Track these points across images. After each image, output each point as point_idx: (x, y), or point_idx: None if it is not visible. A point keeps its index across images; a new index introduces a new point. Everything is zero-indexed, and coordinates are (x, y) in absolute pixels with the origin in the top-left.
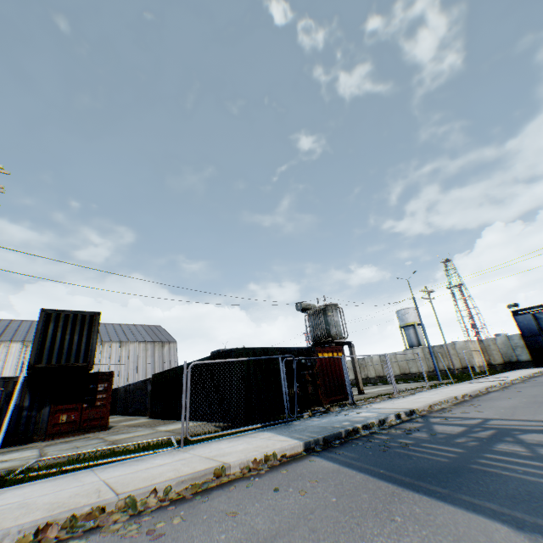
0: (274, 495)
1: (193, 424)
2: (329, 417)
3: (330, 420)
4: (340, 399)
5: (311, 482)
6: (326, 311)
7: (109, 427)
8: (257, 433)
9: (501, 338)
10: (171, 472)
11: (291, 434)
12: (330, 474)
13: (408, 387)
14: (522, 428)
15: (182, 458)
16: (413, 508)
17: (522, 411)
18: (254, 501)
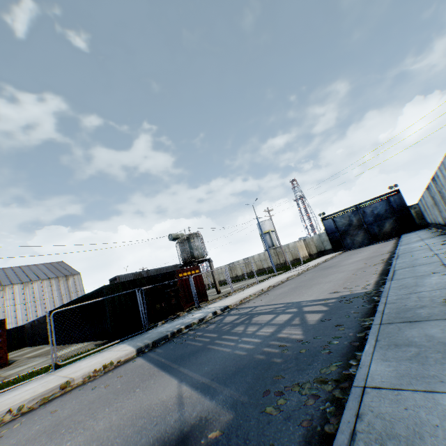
0: (89, 392)
1: (81, 346)
2: (174, 322)
3: (172, 325)
4: (200, 301)
5: (118, 377)
6: (189, 239)
7: (13, 362)
8: (117, 346)
9: (316, 237)
10: (30, 394)
11: (135, 343)
12: (133, 369)
13: (252, 282)
14: (263, 311)
15: (47, 381)
16: (151, 382)
17: (280, 296)
18: (74, 400)
